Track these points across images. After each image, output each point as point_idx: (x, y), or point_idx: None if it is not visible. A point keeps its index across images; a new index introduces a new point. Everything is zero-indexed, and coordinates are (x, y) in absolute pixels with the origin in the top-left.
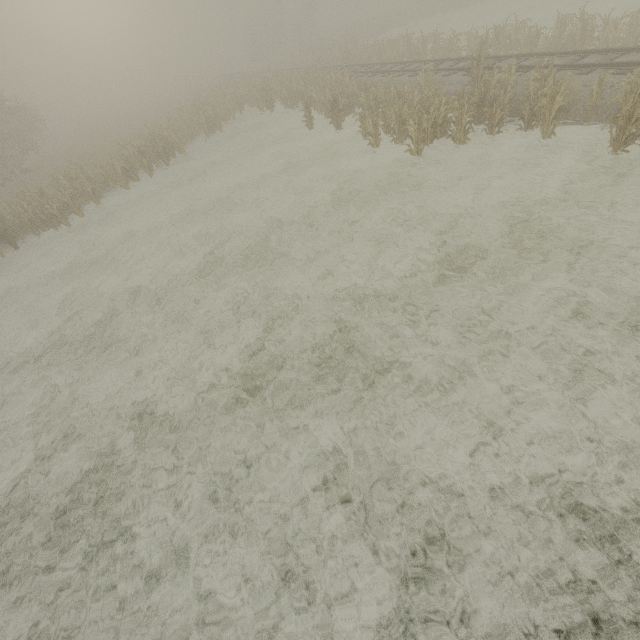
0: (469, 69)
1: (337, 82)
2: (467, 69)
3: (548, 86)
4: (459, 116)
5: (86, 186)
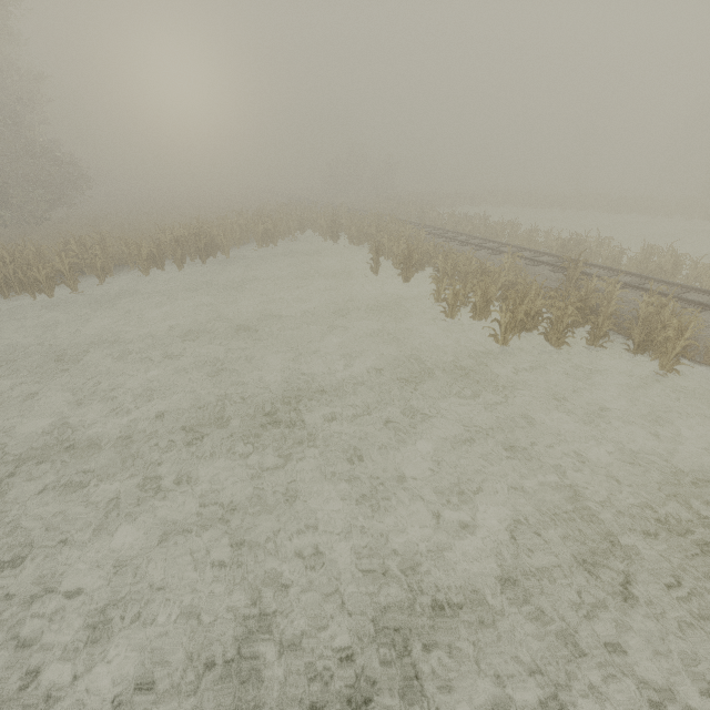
0: (556, 266)
1: (411, 237)
2: (554, 265)
3: (665, 314)
4: (561, 317)
5: (97, 259)
